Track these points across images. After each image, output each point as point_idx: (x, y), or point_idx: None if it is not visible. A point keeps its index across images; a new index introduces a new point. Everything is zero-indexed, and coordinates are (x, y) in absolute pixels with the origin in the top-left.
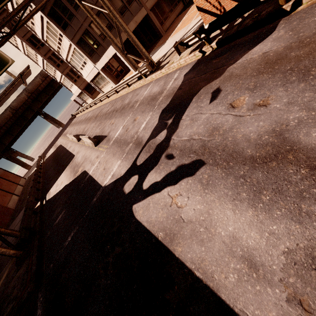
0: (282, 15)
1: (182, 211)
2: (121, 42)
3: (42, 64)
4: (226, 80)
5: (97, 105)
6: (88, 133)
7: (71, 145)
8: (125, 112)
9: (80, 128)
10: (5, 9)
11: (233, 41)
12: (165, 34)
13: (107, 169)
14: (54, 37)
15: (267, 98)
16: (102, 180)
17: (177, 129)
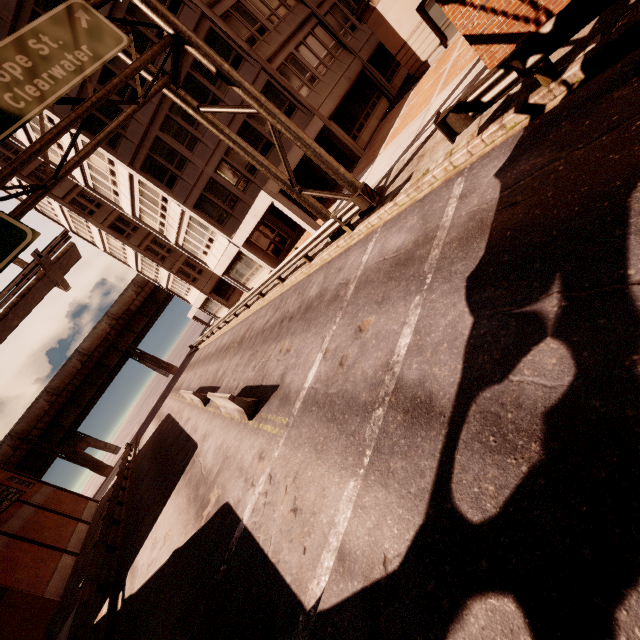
0: None
1: None
2: (287, 168)
3: (134, 263)
4: None
5: (239, 317)
6: (227, 382)
7: (190, 416)
8: (318, 315)
9: (207, 371)
10: (76, 186)
11: None
12: (366, 152)
13: (306, 512)
14: (152, 207)
15: None
16: (299, 570)
17: None
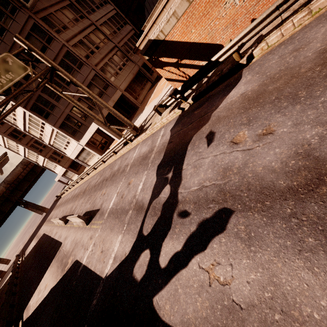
0: (241, 68)
1: (231, 289)
2: (102, 117)
3: (23, 153)
4: (215, 123)
5: (83, 179)
6: (77, 211)
7: (57, 231)
8: (116, 178)
9: (66, 208)
10: None
11: (206, 94)
12: (141, 105)
13: (105, 250)
14: (36, 126)
15: (269, 127)
16: (102, 268)
17: (182, 181)
